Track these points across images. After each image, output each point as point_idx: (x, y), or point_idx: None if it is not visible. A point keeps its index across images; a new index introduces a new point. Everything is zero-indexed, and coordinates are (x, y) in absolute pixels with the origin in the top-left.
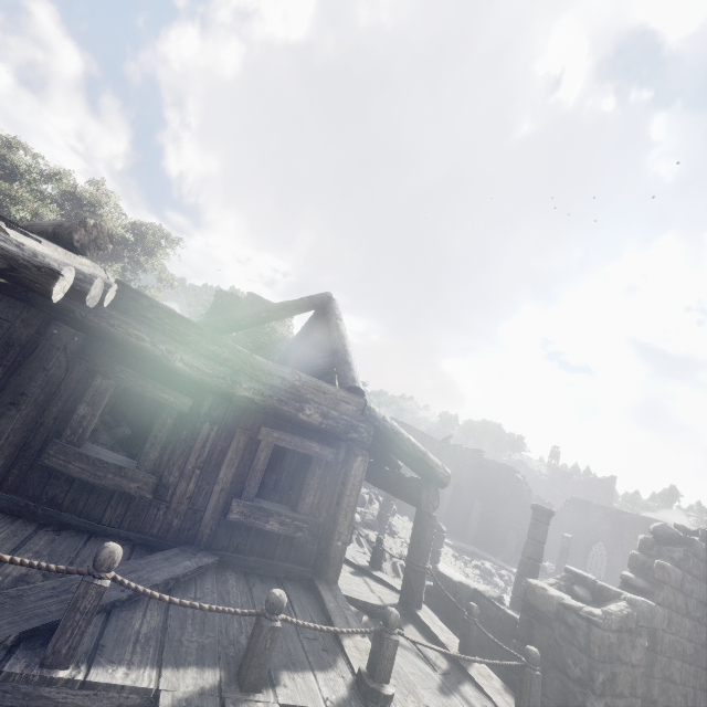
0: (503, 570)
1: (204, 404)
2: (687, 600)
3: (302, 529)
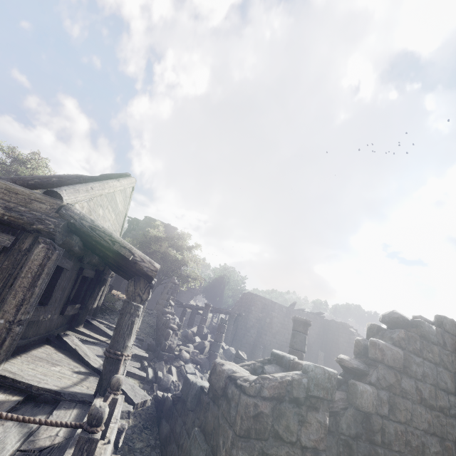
0: None
1: None
2: (419, 385)
3: None
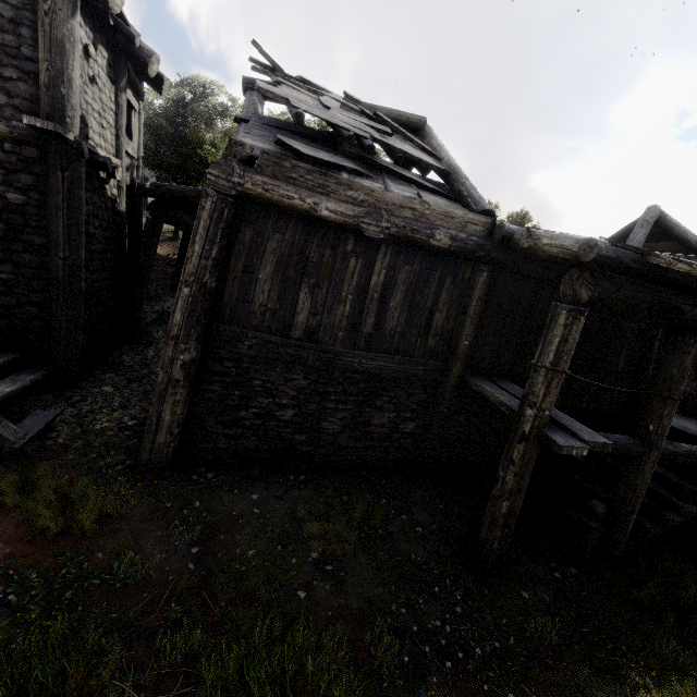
0: None
1: None
2: None
3: None
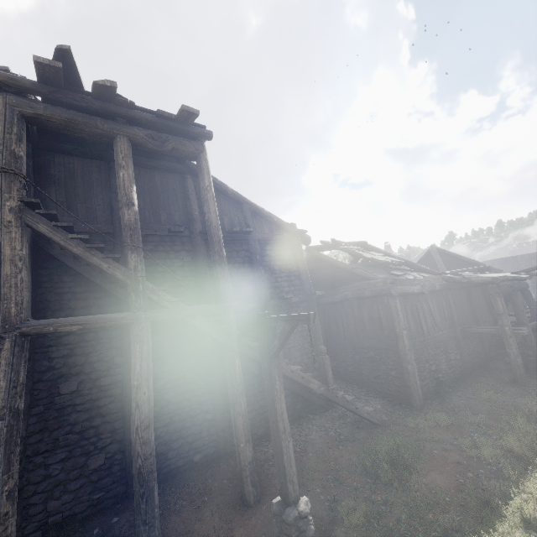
0: None
1: None
2: None
3: None
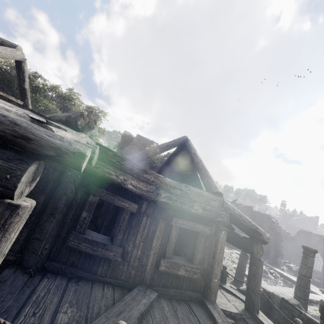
0: (271, 269)
1: (143, 207)
2: None
3: (196, 273)
